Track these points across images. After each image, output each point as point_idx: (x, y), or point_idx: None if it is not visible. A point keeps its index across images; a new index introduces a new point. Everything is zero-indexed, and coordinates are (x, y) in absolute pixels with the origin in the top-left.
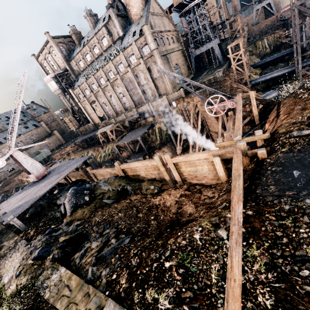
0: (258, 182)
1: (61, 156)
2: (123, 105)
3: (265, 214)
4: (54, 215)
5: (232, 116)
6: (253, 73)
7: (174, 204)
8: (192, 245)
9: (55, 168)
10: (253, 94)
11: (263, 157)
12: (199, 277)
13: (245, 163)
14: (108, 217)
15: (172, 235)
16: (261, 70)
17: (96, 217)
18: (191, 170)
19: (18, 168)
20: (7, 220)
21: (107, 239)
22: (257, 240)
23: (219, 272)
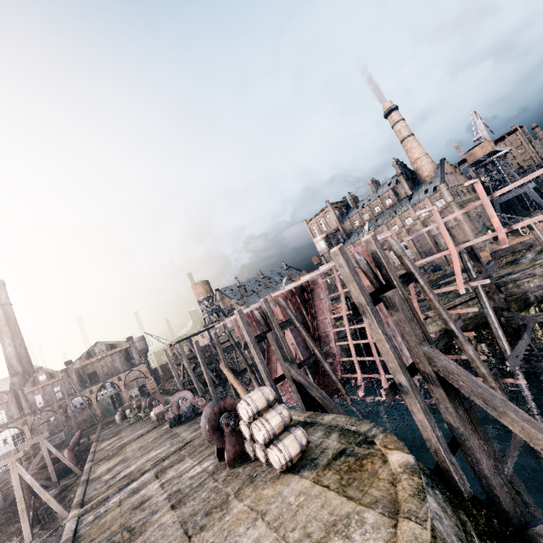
0: None
1: None
2: None
3: None
4: None
5: None
6: None
7: None
8: None
9: None
10: None
11: None
12: None
13: None
14: None
15: None
16: None
17: None
18: None
19: None
20: None
21: None
22: None
23: None
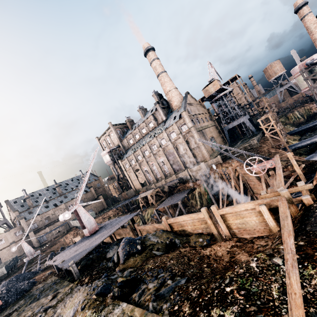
0: (307, 222)
1: (103, 220)
2: (163, 172)
3: (316, 243)
4: (106, 265)
5: (274, 175)
6: (291, 140)
7: (225, 253)
8: (250, 271)
9: (105, 224)
10: (290, 155)
11: (309, 203)
12: (261, 295)
13: (294, 211)
14: (160, 263)
15: (229, 269)
16: (300, 137)
17: (148, 264)
18: (239, 222)
19: (63, 231)
20: (68, 265)
21: (163, 280)
22: (312, 262)
23: (279, 290)
